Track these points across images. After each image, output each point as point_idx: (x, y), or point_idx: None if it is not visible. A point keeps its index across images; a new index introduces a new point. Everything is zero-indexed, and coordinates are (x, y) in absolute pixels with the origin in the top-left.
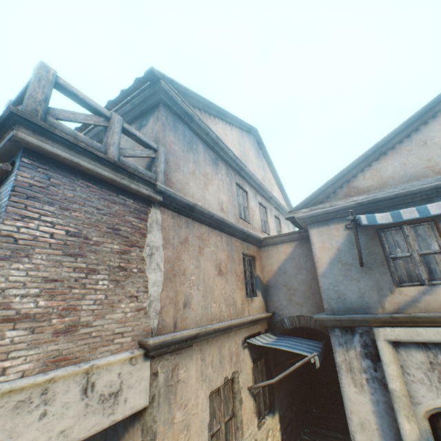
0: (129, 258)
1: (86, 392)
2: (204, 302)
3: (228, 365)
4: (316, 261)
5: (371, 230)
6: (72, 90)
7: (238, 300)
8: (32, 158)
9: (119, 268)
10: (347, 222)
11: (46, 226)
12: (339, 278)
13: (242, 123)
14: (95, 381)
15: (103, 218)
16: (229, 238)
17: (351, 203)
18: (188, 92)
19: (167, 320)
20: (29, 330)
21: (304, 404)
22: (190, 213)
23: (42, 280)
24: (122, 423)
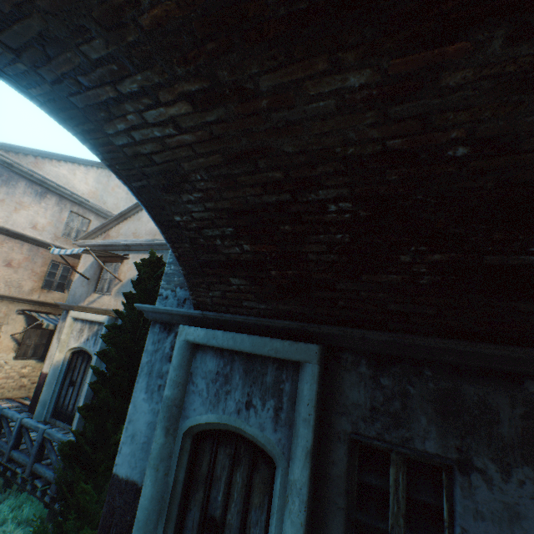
0: None
1: None
2: None
3: None
4: (77, 273)
5: (102, 261)
6: None
7: (27, 286)
8: None
9: None
10: None
11: None
12: (79, 284)
13: None
14: None
15: None
16: (35, 248)
17: (97, 243)
18: (15, 147)
19: None
20: None
21: None
22: None
23: None
24: None
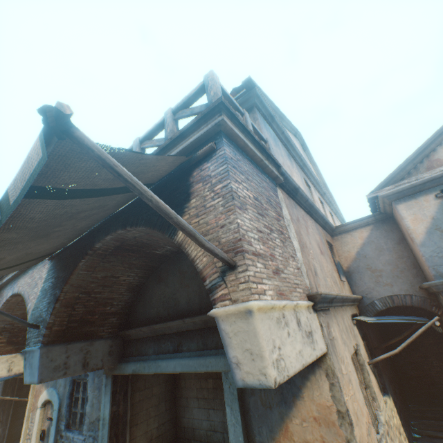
0: (281, 225)
1: (298, 325)
2: (322, 274)
3: (351, 336)
4: (411, 233)
5: None
6: (225, 92)
7: (336, 279)
8: (225, 139)
9: (279, 231)
10: (436, 192)
11: (245, 190)
12: (441, 244)
13: (291, 127)
14: (299, 318)
15: (262, 190)
16: (315, 224)
17: (439, 173)
18: (265, 98)
19: (312, 283)
20: (263, 265)
21: (402, 396)
22: (295, 196)
23: (256, 230)
24: (298, 374)
